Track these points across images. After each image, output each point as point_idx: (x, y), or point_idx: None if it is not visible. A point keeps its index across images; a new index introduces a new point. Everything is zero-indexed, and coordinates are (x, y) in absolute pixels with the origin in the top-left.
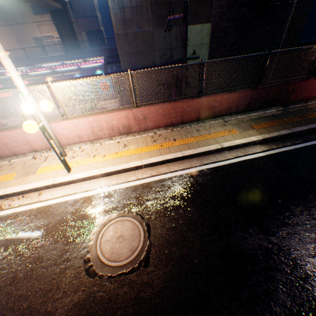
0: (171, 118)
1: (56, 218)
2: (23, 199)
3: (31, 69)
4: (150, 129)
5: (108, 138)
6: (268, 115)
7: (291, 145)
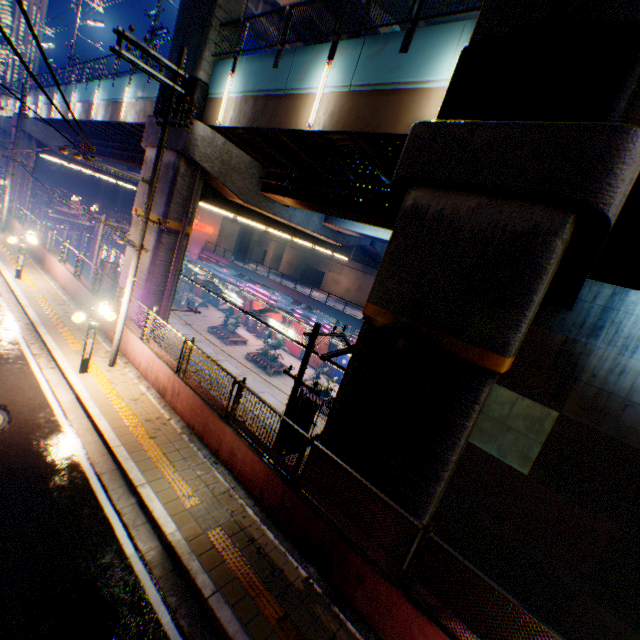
0: (196, 419)
1: (16, 382)
2: (47, 361)
3: (291, 310)
4: (178, 412)
5: (150, 385)
6: (276, 559)
7: (169, 604)
